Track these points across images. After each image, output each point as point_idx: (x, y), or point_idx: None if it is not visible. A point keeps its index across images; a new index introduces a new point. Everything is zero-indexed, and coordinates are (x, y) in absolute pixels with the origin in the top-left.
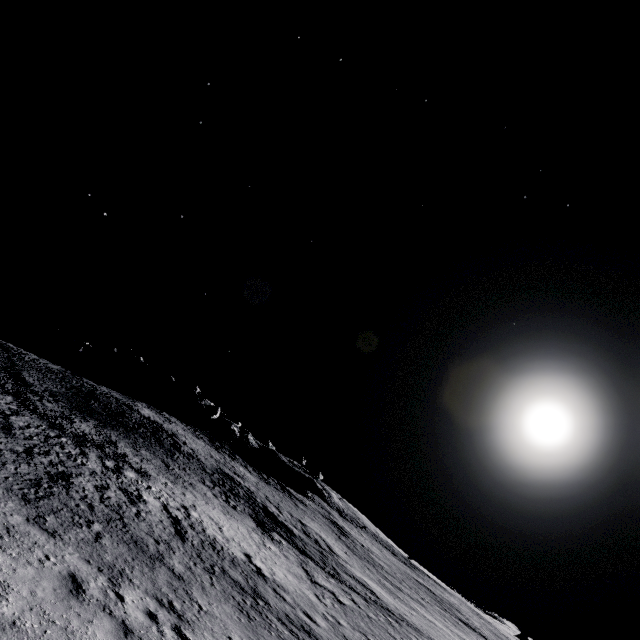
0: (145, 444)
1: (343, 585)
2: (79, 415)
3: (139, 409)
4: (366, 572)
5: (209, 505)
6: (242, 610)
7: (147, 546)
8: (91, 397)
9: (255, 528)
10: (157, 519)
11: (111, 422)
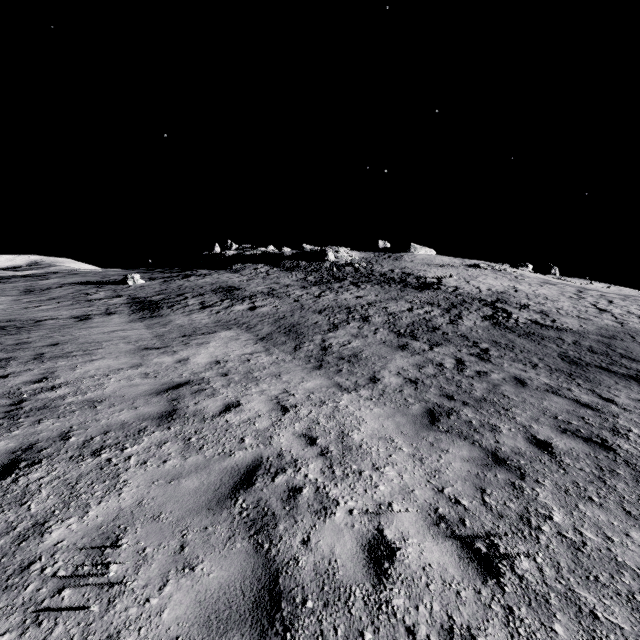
0: None
1: None
2: None
3: None
4: None
5: None
6: None
7: None
8: None
9: None
10: None
11: None
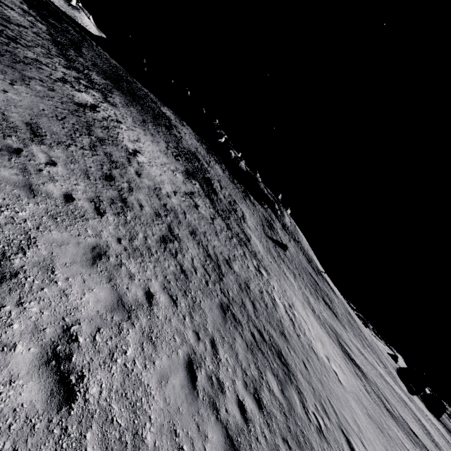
0: (140, 110)
1: (219, 217)
2: (102, 76)
3: (162, 108)
4: (261, 239)
5: (152, 143)
6: (59, 117)
7: (23, 71)
8: (126, 82)
9: (180, 169)
10: (71, 93)
11: (126, 93)
